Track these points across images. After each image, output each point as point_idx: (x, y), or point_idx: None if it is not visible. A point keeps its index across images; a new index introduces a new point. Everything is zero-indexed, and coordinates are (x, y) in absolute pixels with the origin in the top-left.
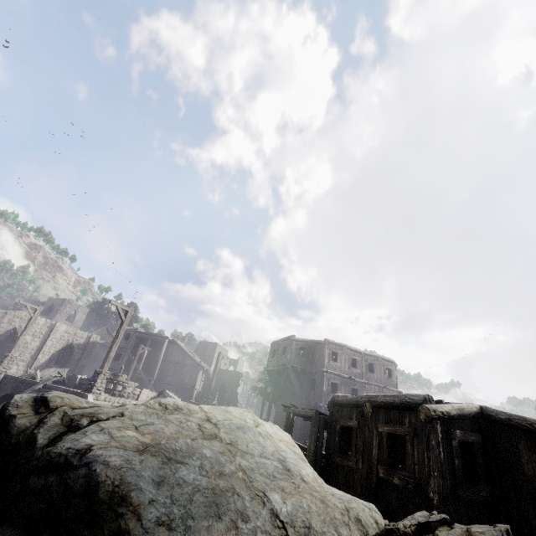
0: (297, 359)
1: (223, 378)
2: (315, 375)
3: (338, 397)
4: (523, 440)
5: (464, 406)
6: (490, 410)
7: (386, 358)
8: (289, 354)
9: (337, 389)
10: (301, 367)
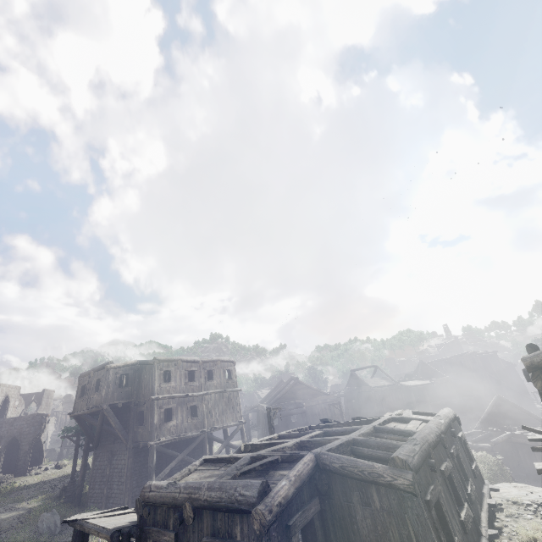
0: (118, 392)
1: (12, 431)
2: (143, 406)
3: (150, 491)
4: (356, 490)
5: (301, 469)
6: (324, 458)
7: (225, 359)
8: (104, 390)
9: (172, 414)
10: (123, 401)
